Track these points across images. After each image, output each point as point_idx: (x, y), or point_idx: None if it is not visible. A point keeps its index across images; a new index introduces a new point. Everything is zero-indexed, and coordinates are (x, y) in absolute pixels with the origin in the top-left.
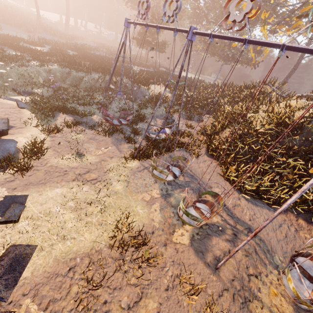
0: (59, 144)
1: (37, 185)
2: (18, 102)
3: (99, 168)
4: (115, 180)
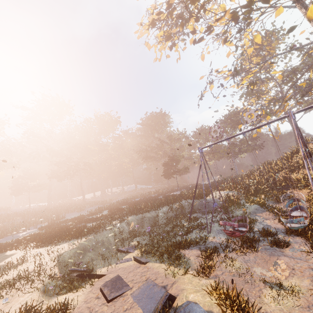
0: (233, 282)
1: None
2: (138, 258)
3: None
4: None
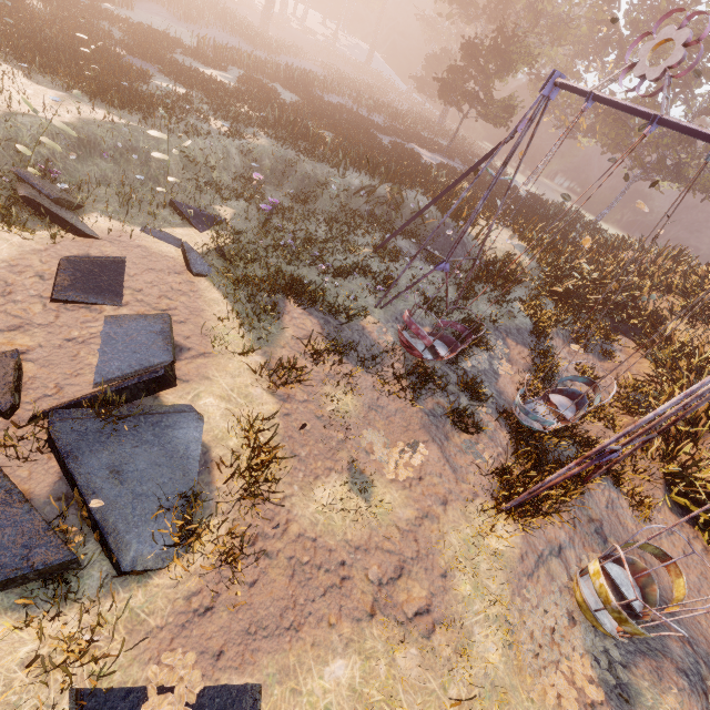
0: (303, 428)
1: (279, 634)
2: (189, 254)
3: (424, 554)
4: (479, 619)
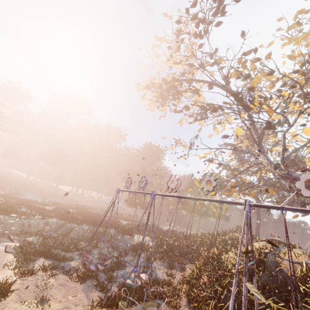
0: (27, 287)
1: None
2: (8, 247)
3: None
4: None
